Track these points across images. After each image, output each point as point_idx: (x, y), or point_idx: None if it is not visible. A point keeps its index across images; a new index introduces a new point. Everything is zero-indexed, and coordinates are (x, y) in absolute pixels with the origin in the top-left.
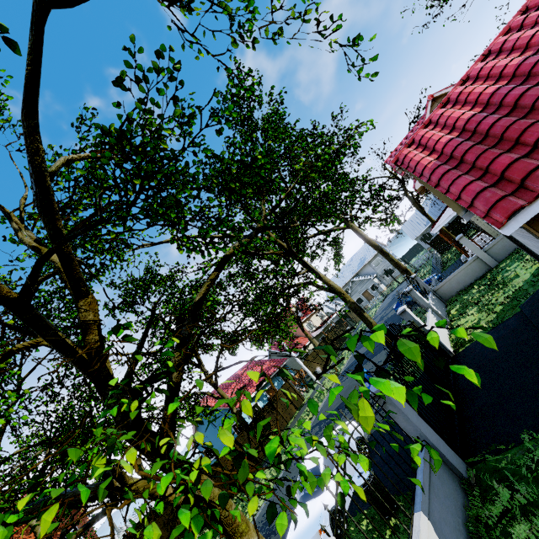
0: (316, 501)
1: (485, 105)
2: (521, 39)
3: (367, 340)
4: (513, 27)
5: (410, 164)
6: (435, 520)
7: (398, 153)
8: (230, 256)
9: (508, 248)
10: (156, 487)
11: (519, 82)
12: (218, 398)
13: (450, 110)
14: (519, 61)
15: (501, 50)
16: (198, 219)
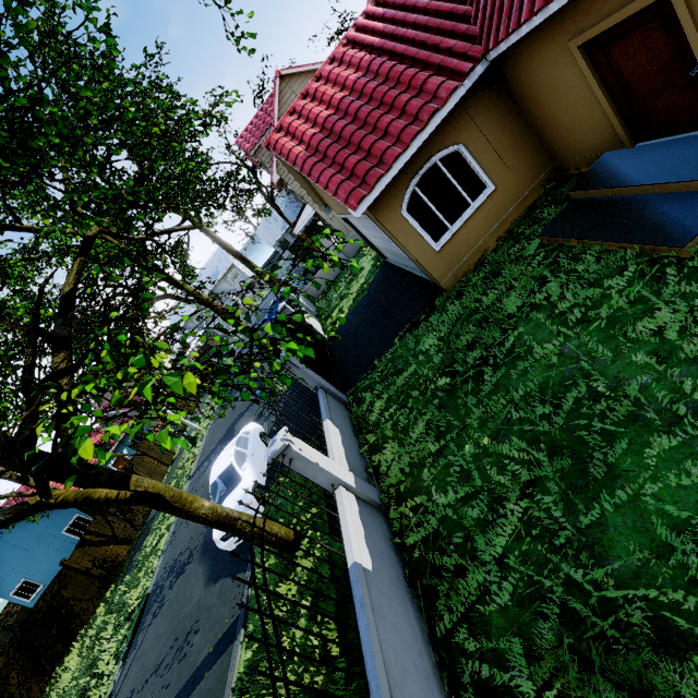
0: (236, 490)
1: (336, 109)
2: (355, 58)
3: (316, 242)
4: (348, 42)
5: (283, 151)
6: (336, 423)
7: (269, 137)
8: (95, 238)
9: (356, 247)
10: (88, 491)
11: (356, 97)
12: (35, 495)
13: (310, 105)
14: (355, 78)
15: (342, 61)
16: (57, 180)
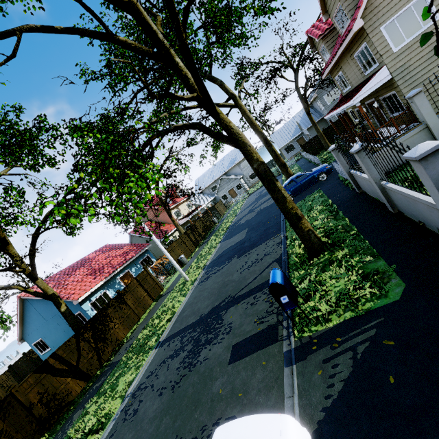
0: None
1: None
2: None
3: None
4: None
5: None
6: None
7: None
8: None
9: None
10: None
11: None
12: (36, 294)
13: None
14: None
15: None
16: None
